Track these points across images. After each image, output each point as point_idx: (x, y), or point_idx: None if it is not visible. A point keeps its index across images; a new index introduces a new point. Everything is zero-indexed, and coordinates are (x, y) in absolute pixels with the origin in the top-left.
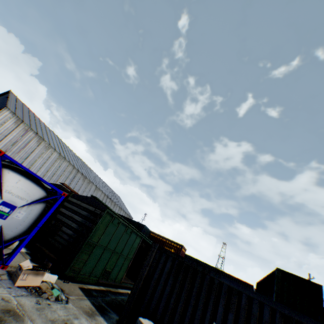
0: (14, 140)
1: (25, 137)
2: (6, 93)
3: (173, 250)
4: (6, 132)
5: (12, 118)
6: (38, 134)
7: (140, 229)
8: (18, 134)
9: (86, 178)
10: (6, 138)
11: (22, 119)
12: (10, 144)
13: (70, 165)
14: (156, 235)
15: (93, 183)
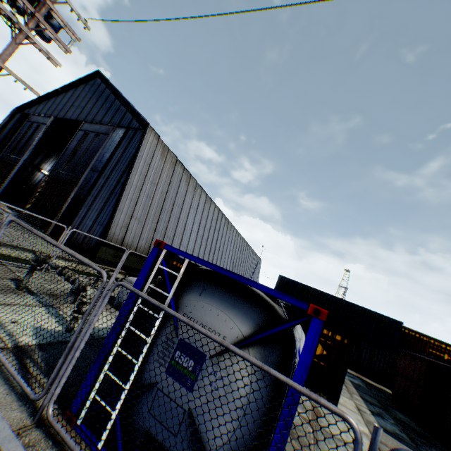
0: (165, 190)
1: (173, 180)
2: (91, 79)
3: (447, 356)
4: (155, 177)
5: (157, 146)
6: (184, 167)
7: (396, 328)
8: (166, 177)
9: (228, 222)
10: (157, 190)
11: (166, 145)
12: (161, 197)
13: (215, 208)
14: (405, 329)
15: (233, 227)
